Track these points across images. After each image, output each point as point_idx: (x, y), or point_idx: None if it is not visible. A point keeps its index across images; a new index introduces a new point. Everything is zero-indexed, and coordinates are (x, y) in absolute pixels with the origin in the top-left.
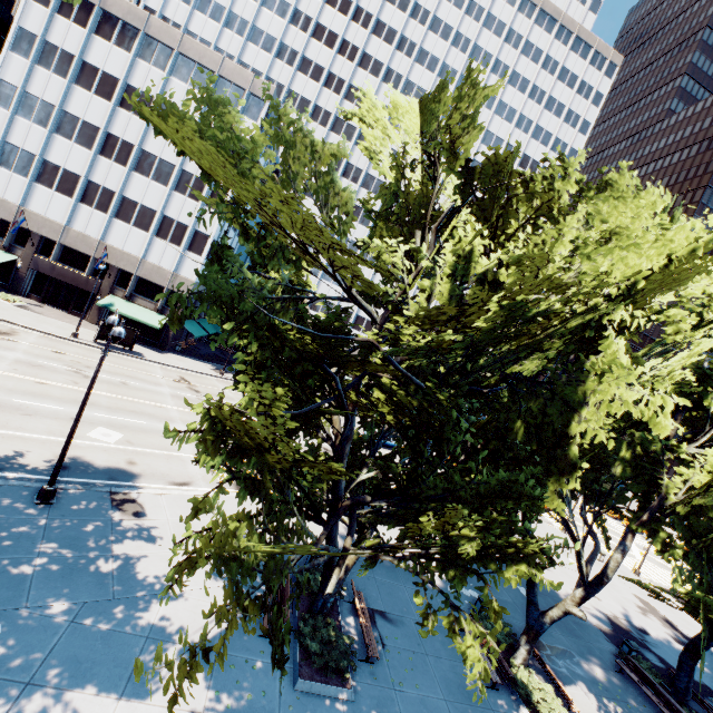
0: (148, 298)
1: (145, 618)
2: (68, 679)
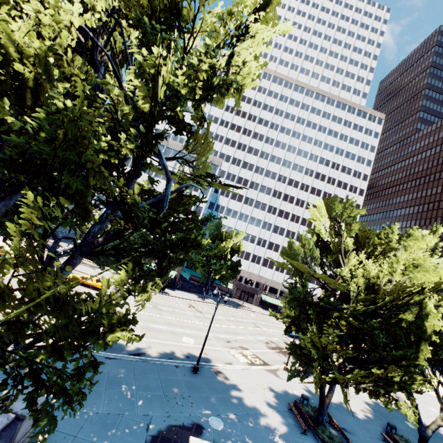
0: None
1: (259, 422)
2: (252, 440)
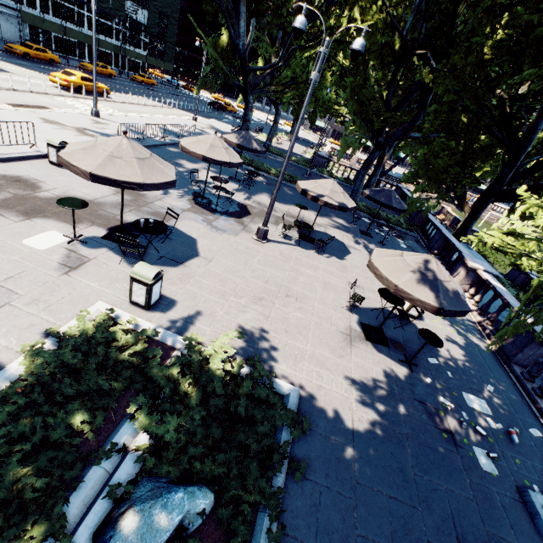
0: None
1: None
2: None
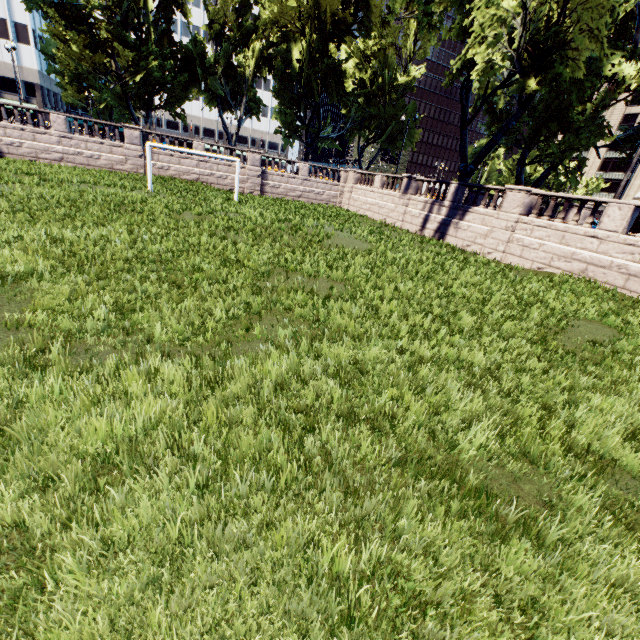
0: (11, 92)
1: None
2: None
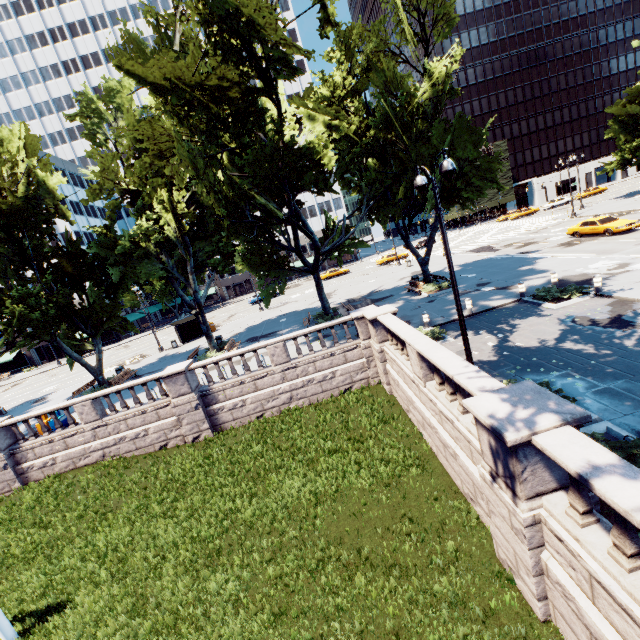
0: None
1: None
2: None
